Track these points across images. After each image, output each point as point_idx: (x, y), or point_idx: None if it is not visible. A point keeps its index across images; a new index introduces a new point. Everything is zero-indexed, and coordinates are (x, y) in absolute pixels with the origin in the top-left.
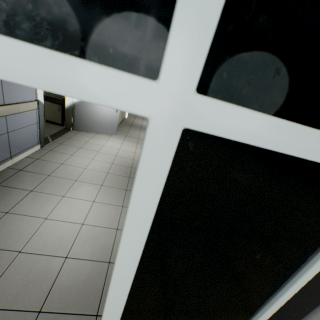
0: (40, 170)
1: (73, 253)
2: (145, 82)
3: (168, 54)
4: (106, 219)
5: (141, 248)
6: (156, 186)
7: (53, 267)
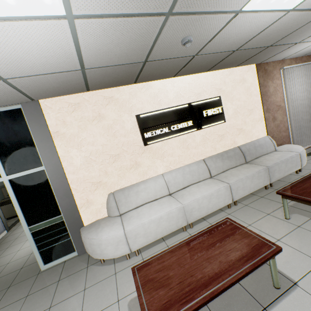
0: (10, 239)
1: None
2: (1, 178)
3: (1, 175)
4: None
5: (15, 198)
6: (10, 187)
7: (25, 258)
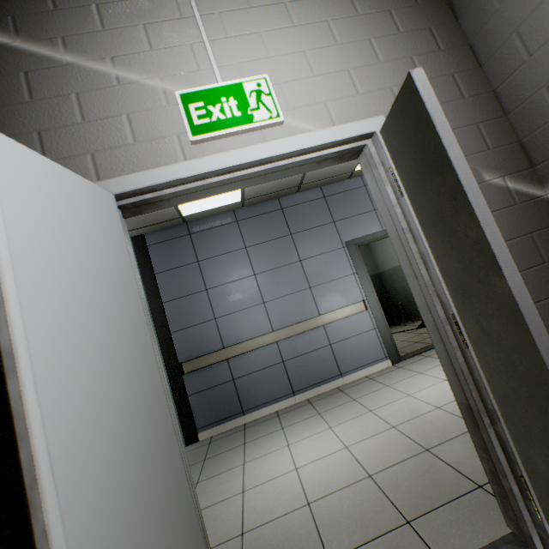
0: (355, 392)
1: (250, 491)
2: None
3: None
4: (320, 479)
5: None
6: None
7: (230, 491)
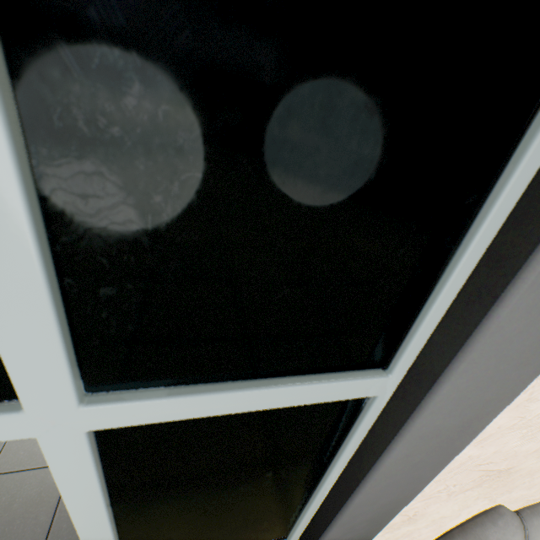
0: None
1: None
2: (7, 418)
3: (21, 395)
4: None
5: (106, 520)
6: (86, 476)
7: (51, 485)
